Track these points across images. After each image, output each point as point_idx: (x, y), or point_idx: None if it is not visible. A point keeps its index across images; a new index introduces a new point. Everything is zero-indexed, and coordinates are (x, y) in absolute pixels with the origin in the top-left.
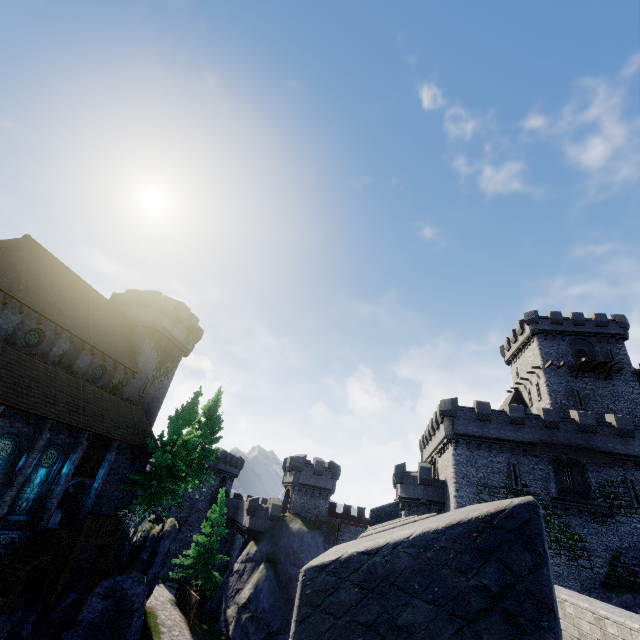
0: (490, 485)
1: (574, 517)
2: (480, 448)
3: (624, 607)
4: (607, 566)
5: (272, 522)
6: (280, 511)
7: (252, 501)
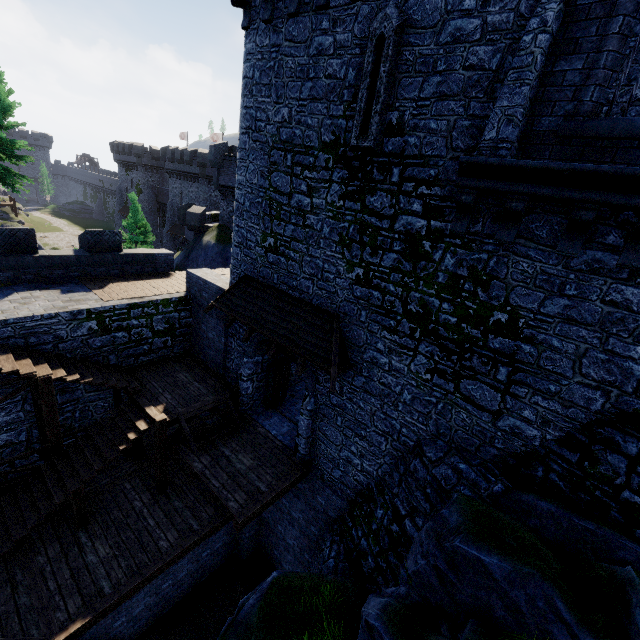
0: (298, 144)
1: (535, 250)
2: (294, 4)
3: (452, 568)
4: (567, 431)
5: (195, 233)
6: (198, 221)
7: (180, 209)
